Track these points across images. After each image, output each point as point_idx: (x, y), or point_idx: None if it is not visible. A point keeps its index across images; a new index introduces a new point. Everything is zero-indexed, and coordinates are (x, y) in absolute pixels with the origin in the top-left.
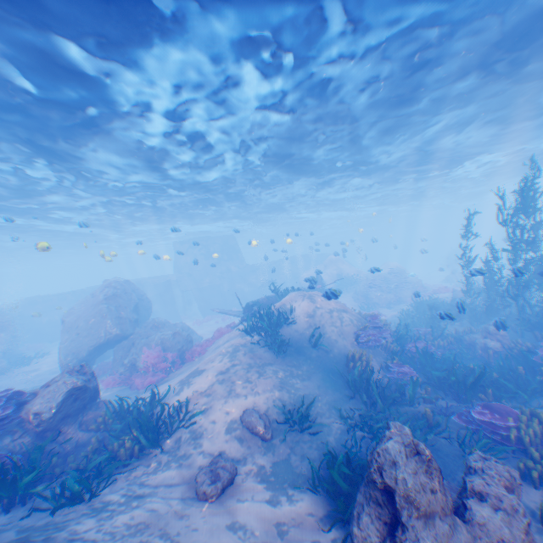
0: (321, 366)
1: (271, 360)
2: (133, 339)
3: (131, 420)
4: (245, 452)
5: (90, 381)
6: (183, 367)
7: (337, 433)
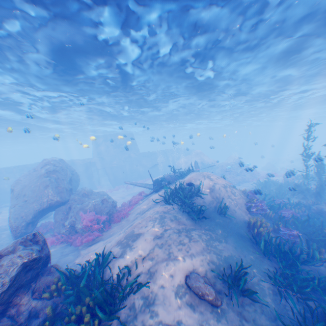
0: (229, 230)
1: (192, 225)
2: (70, 205)
3: (84, 287)
4: (201, 321)
5: (42, 249)
6: (113, 228)
7: (272, 295)
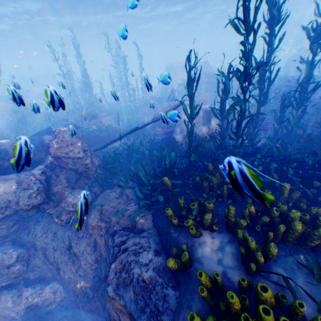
0: None
1: None
2: None
3: None
4: None
5: None
6: None
7: None
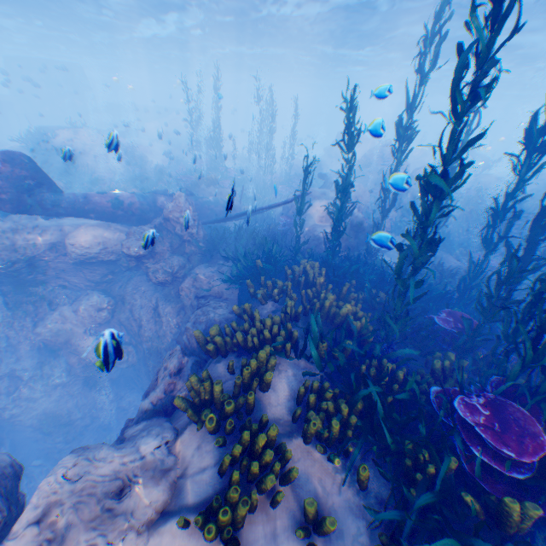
0: (62, 167)
1: None
2: None
3: None
4: None
5: None
6: None
7: None
